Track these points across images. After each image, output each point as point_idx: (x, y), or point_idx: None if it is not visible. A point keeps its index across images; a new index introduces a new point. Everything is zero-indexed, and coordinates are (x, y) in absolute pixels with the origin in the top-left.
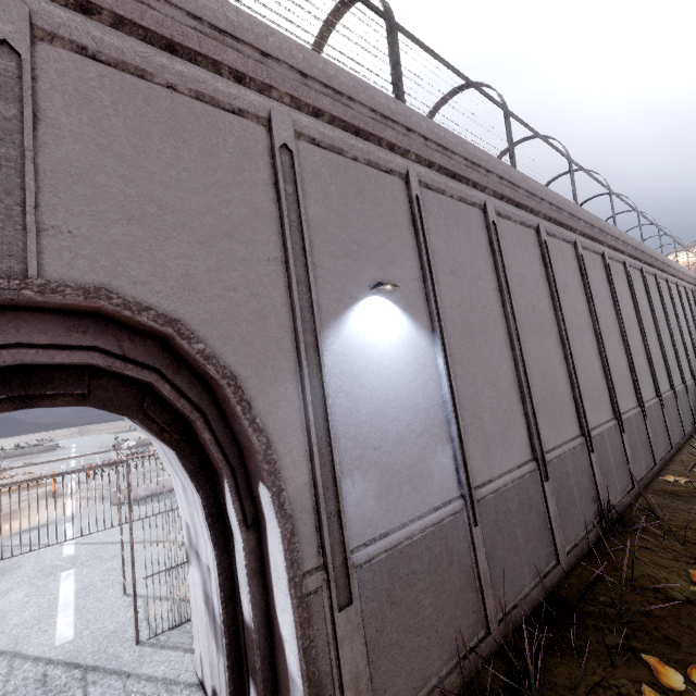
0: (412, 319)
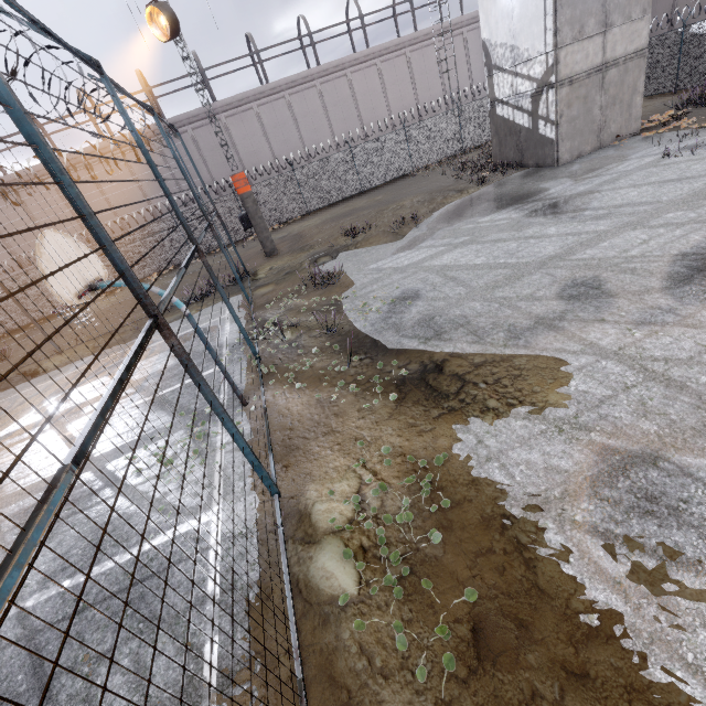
0: None
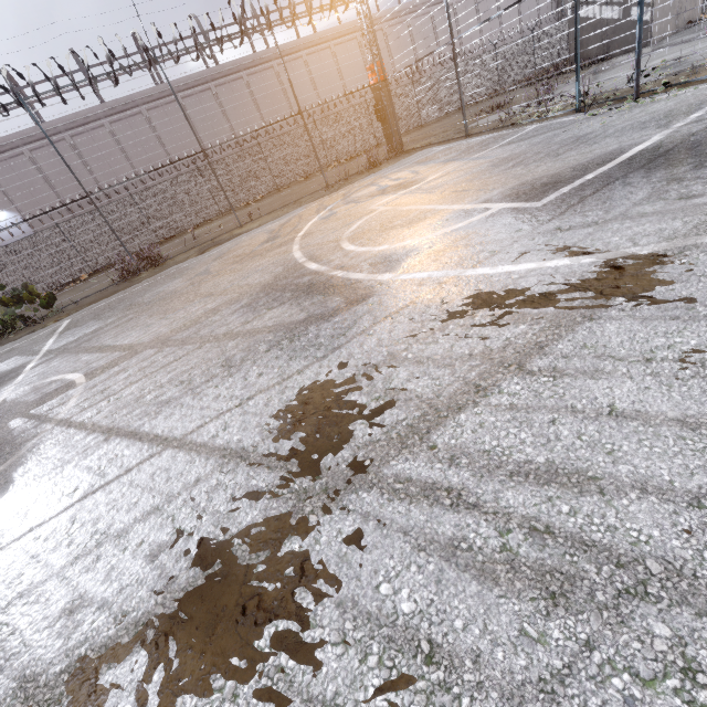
0: (8, 211)
